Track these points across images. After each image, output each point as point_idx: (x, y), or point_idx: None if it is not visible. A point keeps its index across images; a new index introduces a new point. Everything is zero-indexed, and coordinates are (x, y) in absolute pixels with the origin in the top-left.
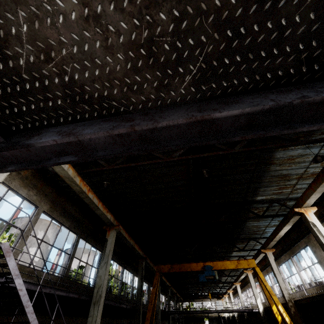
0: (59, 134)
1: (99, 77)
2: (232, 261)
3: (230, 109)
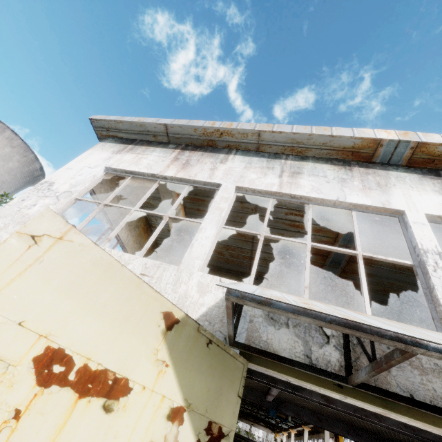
0: (294, 413)
1: (318, 411)
2: None
3: (357, 439)
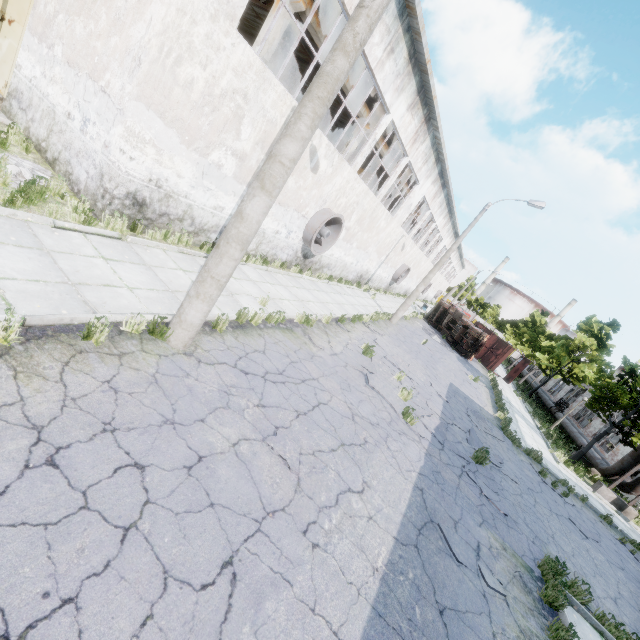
0: None
1: None
2: None
3: None
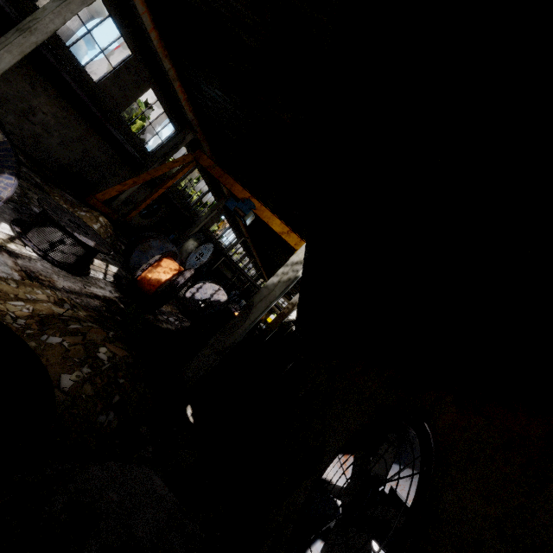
0: None
1: None
2: (284, 225)
3: None
